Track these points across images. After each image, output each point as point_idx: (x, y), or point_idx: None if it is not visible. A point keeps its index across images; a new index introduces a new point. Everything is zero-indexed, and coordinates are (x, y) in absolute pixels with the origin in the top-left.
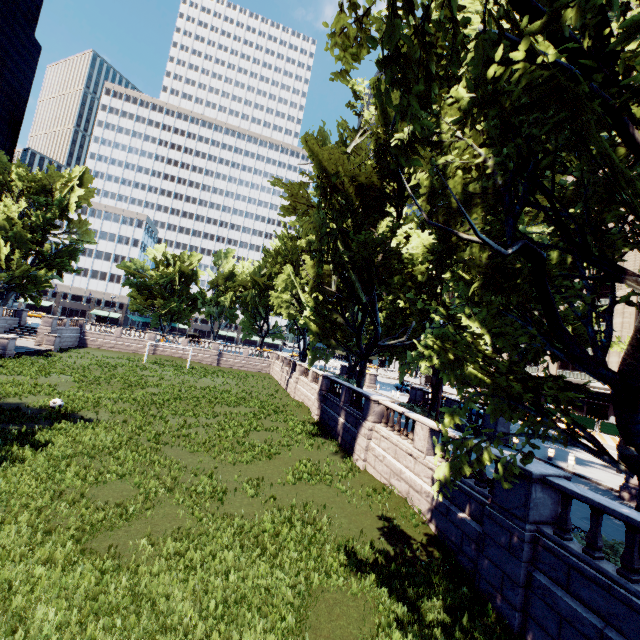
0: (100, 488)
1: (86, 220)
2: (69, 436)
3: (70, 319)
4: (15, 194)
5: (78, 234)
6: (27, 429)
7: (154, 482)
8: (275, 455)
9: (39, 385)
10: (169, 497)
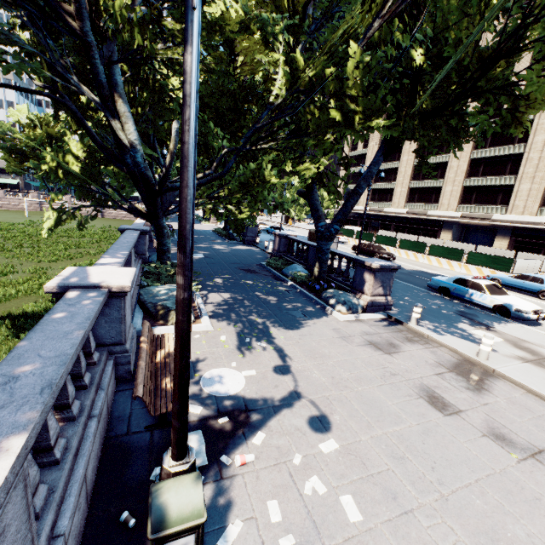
0: None
1: None
2: None
3: None
4: None
5: None
6: None
7: None
8: (77, 258)
9: None
10: None
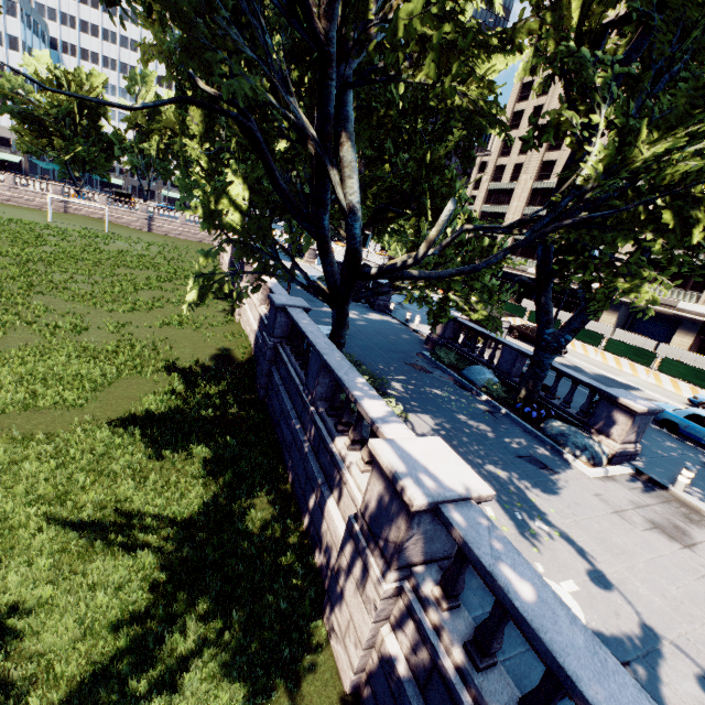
0: None
1: None
2: None
3: None
4: None
5: None
6: None
7: (12, 317)
8: (157, 309)
9: None
10: (29, 329)
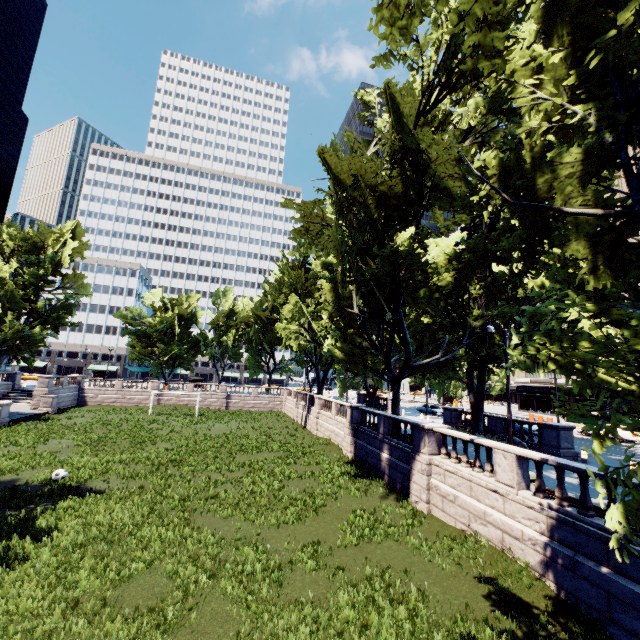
0: (124, 586)
1: (80, 273)
2: (78, 516)
3: (67, 377)
4: (6, 254)
5: (72, 288)
6: (26, 514)
7: (191, 567)
8: (321, 508)
9: (38, 455)
10: (212, 586)
